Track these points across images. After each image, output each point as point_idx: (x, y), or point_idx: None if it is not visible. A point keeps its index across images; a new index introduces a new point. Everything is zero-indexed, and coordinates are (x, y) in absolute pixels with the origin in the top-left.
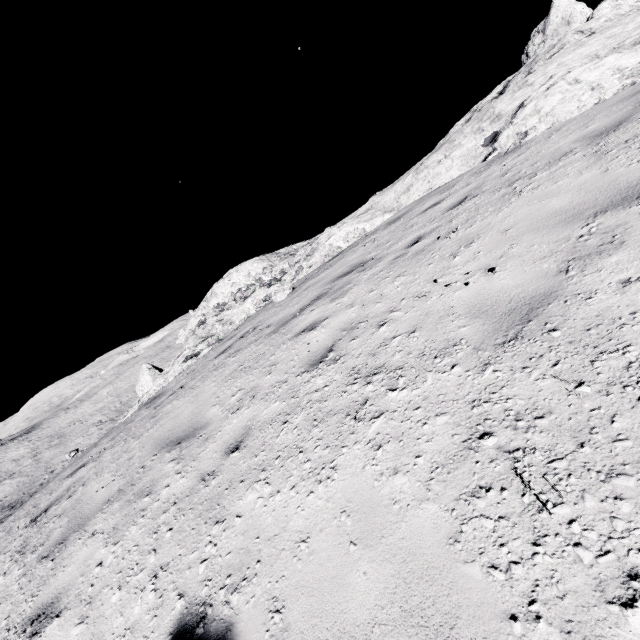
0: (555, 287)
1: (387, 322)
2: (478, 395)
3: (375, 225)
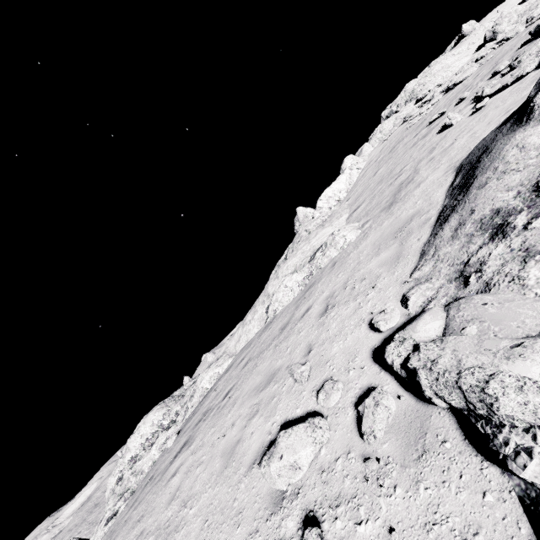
0: (241, 436)
1: (200, 464)
2: (210, 502)
3: (224, 369)
